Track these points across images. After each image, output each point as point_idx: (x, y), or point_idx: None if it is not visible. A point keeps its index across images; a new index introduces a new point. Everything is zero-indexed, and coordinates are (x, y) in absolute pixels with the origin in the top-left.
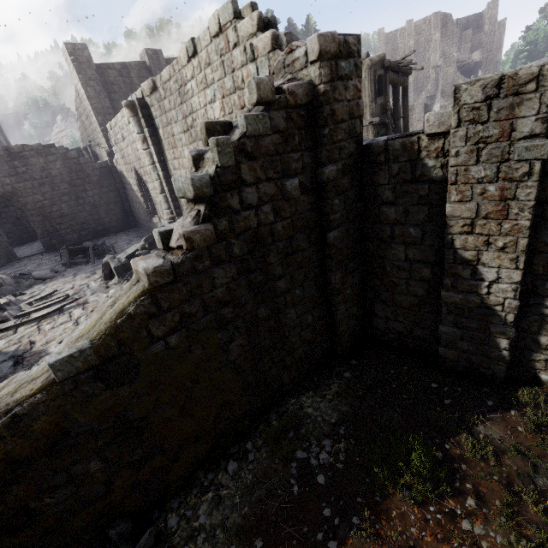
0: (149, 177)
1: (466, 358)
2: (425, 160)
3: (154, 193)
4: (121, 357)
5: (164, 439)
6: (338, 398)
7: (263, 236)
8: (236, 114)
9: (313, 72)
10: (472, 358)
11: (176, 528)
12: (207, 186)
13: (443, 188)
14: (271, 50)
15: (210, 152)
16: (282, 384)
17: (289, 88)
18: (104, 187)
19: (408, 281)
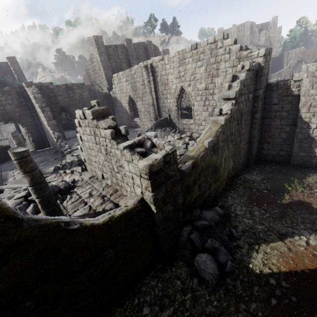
0: (140, 99)
1: (302, 159)
2: (292, 89)
3: (141, 106)
4: (216, 145)
5: (219, 176)
6: (258, 175)
7: (242, 113)
8: (213, 72)
9: (260, 59)
10: (304, 158)
11: (224, 204)
12: (237, 94)
13: (297, 98)
14: (238, 51)
15: (234, 84)
16: (237, 170)
17: (255, 65)
18: (104, 105)
19: (280, 133)
